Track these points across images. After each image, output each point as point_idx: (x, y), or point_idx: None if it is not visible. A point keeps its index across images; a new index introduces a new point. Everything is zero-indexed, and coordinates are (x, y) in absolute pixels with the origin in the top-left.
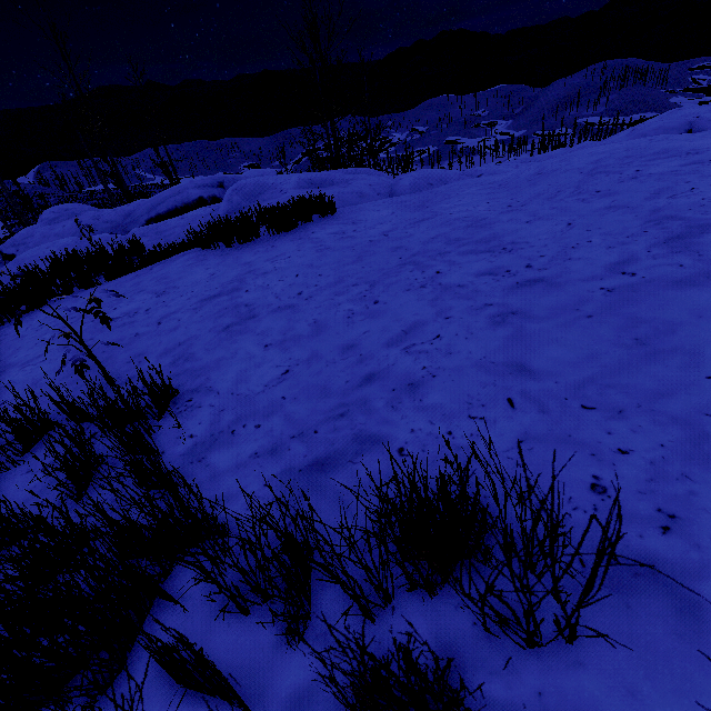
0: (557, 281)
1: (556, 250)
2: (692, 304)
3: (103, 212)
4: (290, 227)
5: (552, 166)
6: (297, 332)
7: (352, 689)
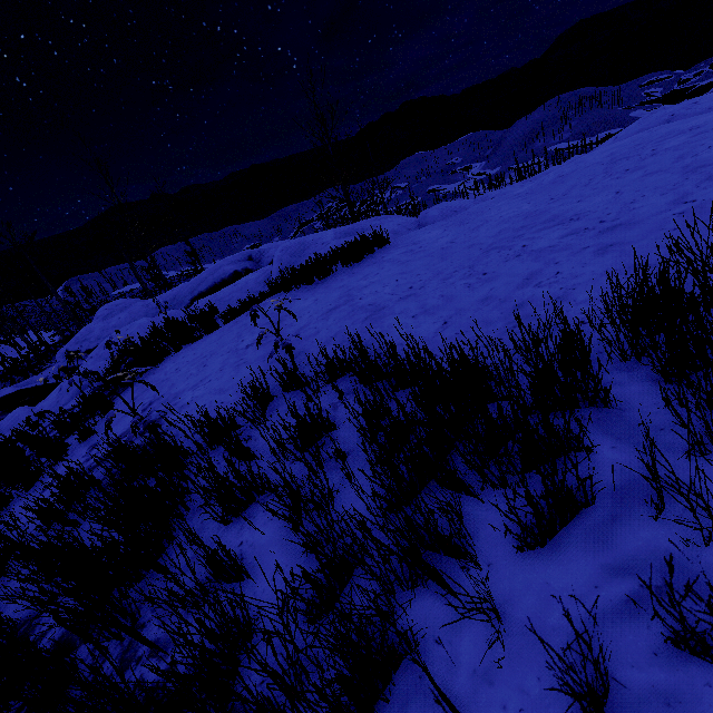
0: (633, 222)
1: (618, 208)
2: None
3: (150, 301)
4: (359, 258)
5: (570, 168)
6: (432, 304)
7: (666, 348)
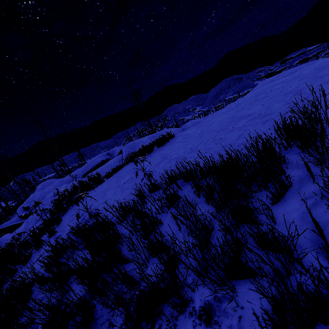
0: (272, 112)
1: (264, 109)
2: (311, 99)
3: (63, 179)
4: (164, 143)
5: (241, 100)
6: (203, 152)
7: (299, 139)
